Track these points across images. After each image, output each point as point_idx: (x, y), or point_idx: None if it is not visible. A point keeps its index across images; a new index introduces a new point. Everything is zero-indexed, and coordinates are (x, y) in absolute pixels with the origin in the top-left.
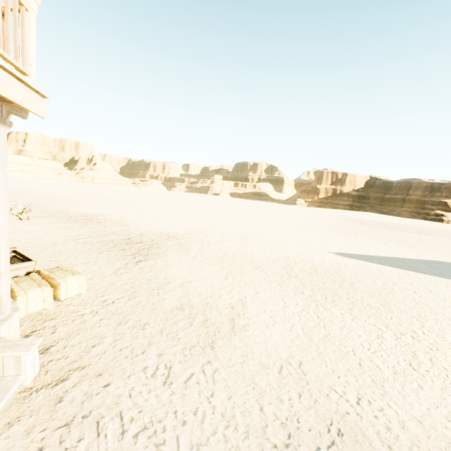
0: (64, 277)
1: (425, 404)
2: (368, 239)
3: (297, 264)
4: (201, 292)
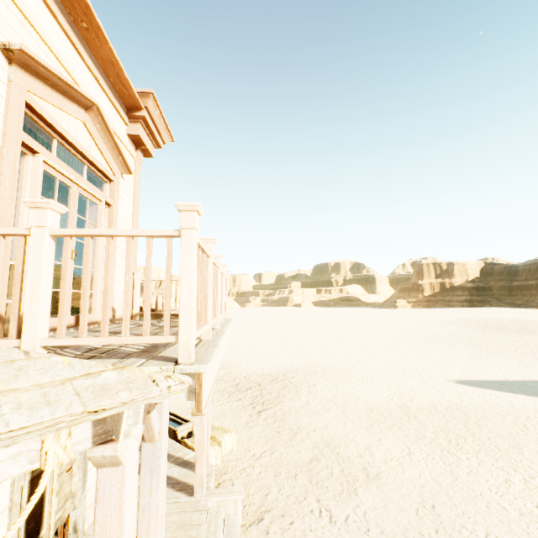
0: (221, 435)
1: None
2: (497, 355)
3: (414, 401)
4: (328, 441)
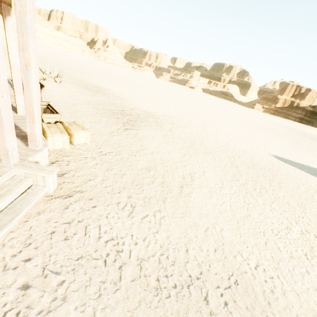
0: (77, 130)
1: (307, 285)
2: (306, 151)
3: (240, 157)
4: (164, 161)
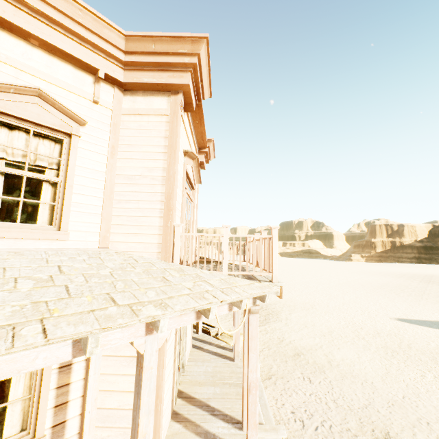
0: None
1: None
2: (434, 303)
3: (363, 329)
4: (304, 346)
